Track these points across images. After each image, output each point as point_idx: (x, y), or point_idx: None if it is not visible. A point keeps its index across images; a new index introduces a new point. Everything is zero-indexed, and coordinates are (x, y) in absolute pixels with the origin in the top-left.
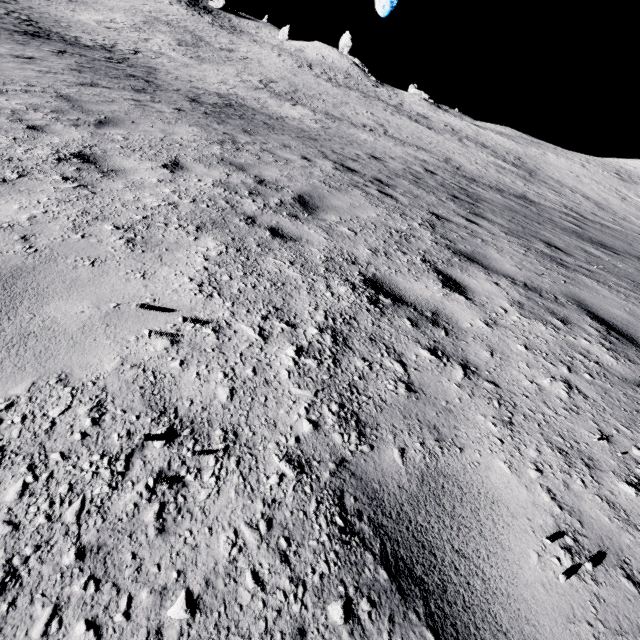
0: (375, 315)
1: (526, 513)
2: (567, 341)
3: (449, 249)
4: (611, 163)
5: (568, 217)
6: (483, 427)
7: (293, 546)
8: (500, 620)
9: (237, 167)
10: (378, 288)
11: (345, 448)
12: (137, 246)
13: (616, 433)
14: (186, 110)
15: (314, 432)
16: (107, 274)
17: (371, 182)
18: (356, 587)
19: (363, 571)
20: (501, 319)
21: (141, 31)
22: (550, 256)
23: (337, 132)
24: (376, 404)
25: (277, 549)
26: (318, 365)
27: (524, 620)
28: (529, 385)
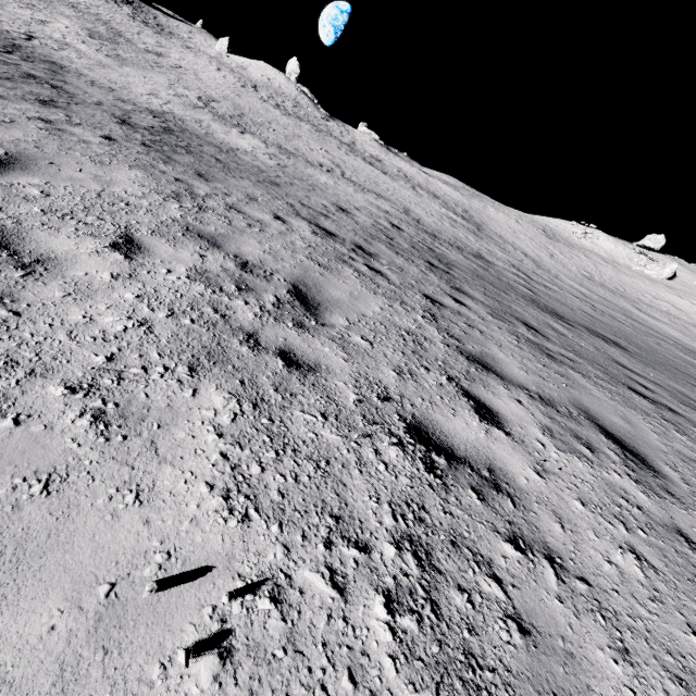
0: (440, 493)
1: None
2: (605, 480)
3: (462, 353)
4: (538, 220)
5: (520, 279)
6: (609, 672)
7: None
8: None
9: (209, 241)
10: (426, 440)
11: None
12: (112, 427)
13: None
14: (118, 139)
15: None
16: (77, 509)
17: (355, 252)
18: None
19: None
20: (545, 460)
21: (35, 9)
22: (537, 344)
23: (295, 172)
24: (504, 681)
25: None
26: (419, 625)
27: None
28: (610, 570)
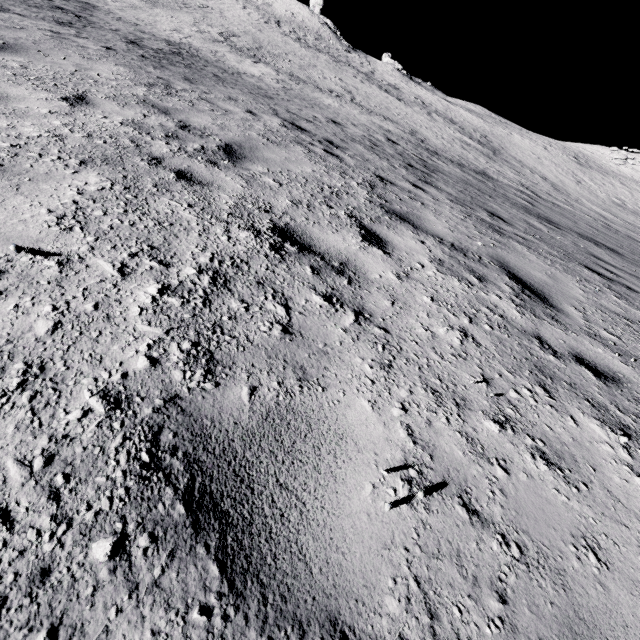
0: (273, 261)
1: (375, 448)
2: (478, 296)
3: (382, 208)
4: (571, 147)
5: (522, 194)
6: (357, 369)
7: (72, 483)
8: (306, 550)
9: (160, 110)
10: (287, 236)
11: (183, 385)
12: None
13: (498, 377)
14: (118, 50)
15: (150, 369)
16: None
17: (319, 142)
18: (139, 523)
19: (155, 507)
20: (415, 273)
21: None
22: (489, 223)
23: (299, 94)
24: (240, 344)
25: (48, 486)
26: (183, 304)
27: (334, 549)
28: (423, 333)
